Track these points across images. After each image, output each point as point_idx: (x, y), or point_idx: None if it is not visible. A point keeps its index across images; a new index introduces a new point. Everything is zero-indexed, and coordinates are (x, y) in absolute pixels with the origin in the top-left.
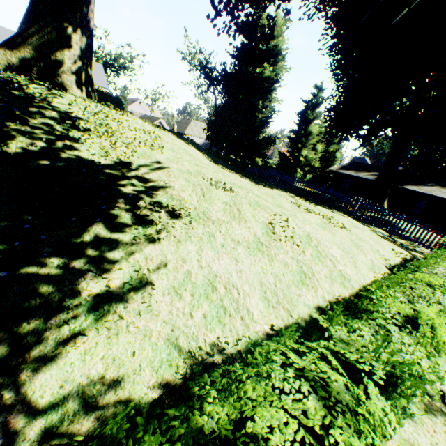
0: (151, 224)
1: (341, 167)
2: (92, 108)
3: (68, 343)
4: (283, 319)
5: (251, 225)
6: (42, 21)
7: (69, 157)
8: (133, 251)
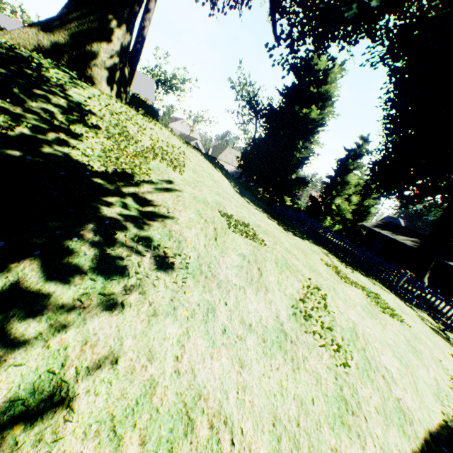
0: (121, 273)
1: (376, 225)
2: (115, 107)
3: None
4: None
5: (274, 297)
6: (86, 9)
7: (52, 153)
8: (66, 324)
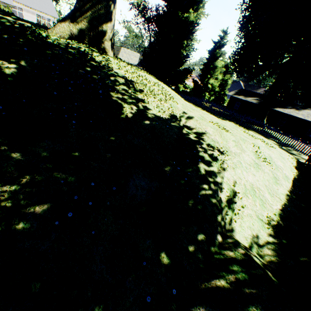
0: (217, 159)
1: (235, 93)
2: (126, 68)
3: (231, 223)
4: (279, 202)
5: (248, 153)
6: None
7: (152, 116)
8: (222, 177)
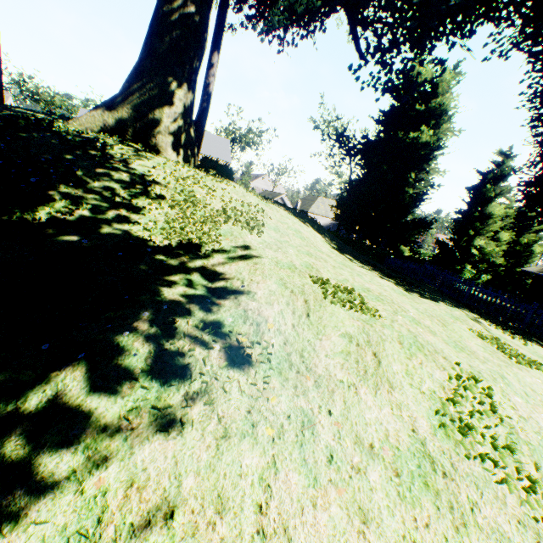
0: (182, 375)
1: None
2: (182, 172)
3: None
4: None
5: (404, 398)
6: (146, 78)
7: (111, 233)
8: (108, 455)
